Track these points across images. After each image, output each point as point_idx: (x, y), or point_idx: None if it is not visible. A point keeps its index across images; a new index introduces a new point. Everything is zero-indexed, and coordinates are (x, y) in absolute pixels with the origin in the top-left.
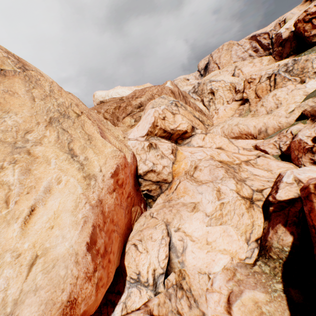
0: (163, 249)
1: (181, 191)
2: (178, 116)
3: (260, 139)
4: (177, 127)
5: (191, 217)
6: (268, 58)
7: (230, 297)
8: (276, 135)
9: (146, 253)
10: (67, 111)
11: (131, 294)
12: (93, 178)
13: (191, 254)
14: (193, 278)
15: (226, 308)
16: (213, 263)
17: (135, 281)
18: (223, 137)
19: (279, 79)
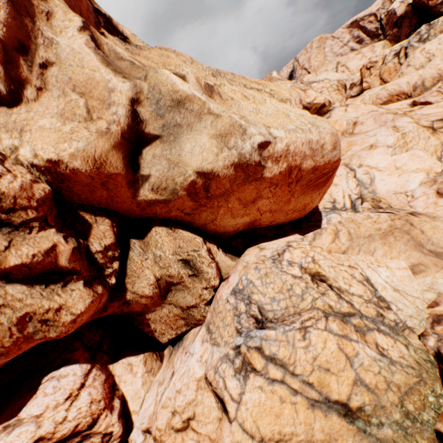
0: (351, 180)
1: (344, 148)
2: (310, 91)
3: (416, 97)
4: (314, 100)
5: (370, 153)
6: (382, 43)
7: (439, 191)
8: (436, 84)
9: (335, 186)
10: (219, 71)
11: (330, 219)
12: (287, 101)
13: (381, 182)
14: (390, 199)
15: (438, 196)
16: (407, 183)
17: (330, 210)
18: (369, 105)
19: (411, 52)
